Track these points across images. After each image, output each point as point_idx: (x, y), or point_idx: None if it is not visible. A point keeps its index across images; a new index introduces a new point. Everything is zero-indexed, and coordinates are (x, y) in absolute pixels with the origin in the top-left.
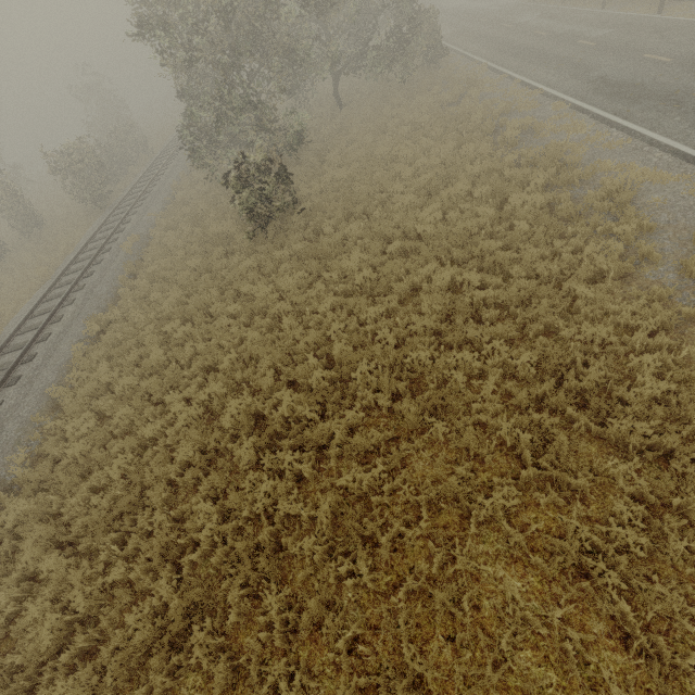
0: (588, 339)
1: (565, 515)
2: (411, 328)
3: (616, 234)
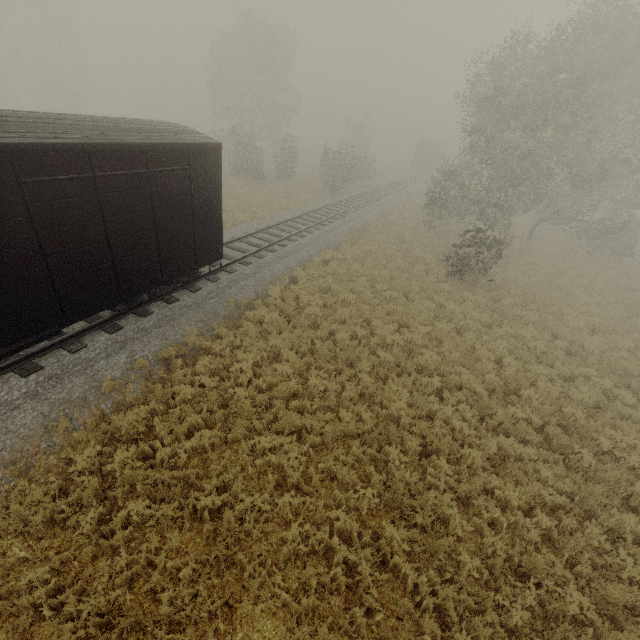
0: None
1: None
2: (570, 395)
3: None
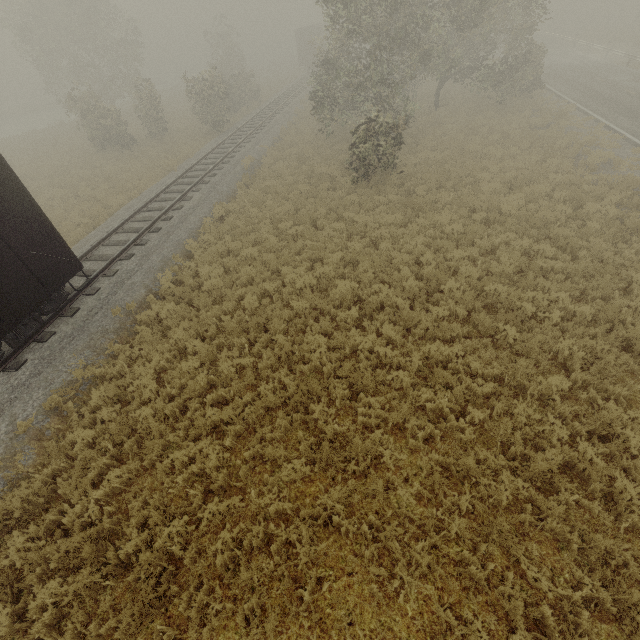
0: (638, 309)
1: (597, 410)
2: (491, 270)
3: None
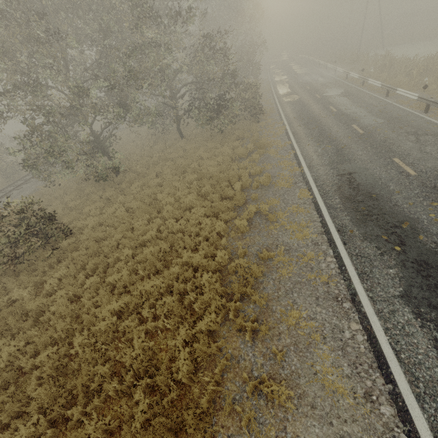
0: None
1: None
2: None
3: None
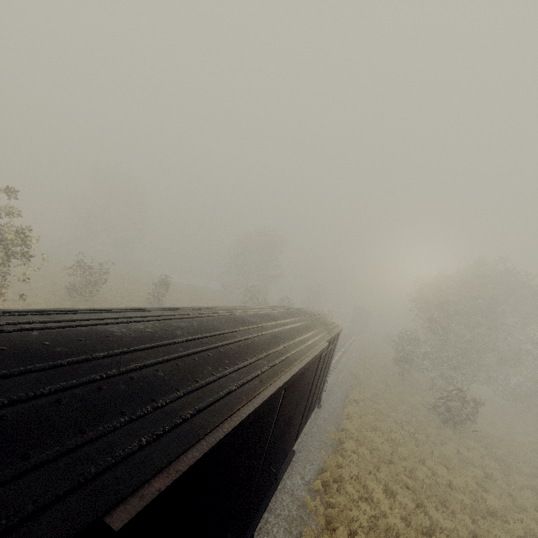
0: None
1: None
2: None
3: None
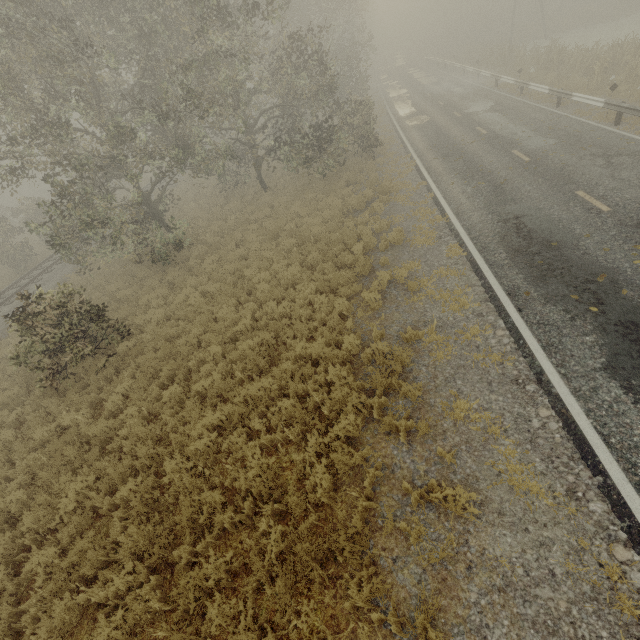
0: None
1: None
2: None
3: (406, 636)
